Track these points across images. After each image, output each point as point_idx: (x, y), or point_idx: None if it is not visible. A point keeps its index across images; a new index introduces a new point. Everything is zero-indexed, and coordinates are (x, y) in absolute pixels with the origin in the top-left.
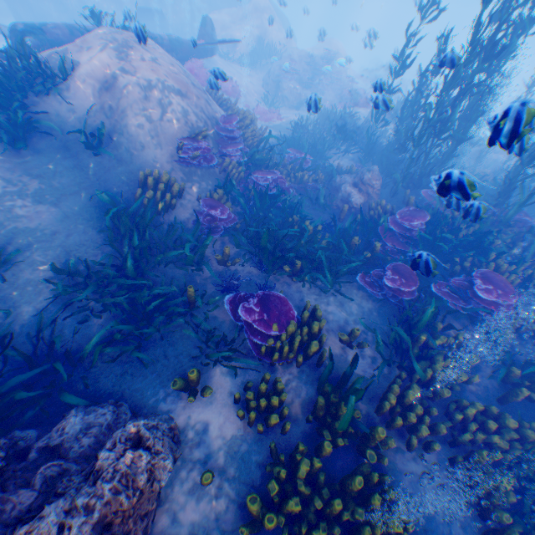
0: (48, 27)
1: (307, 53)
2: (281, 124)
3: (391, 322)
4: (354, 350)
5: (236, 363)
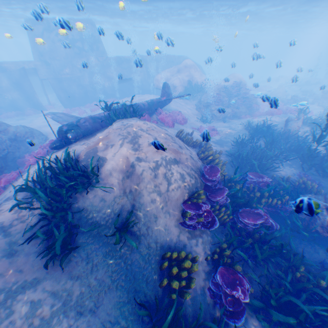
0: (80, 122)
1: (221, 85)
2: (220, 138)
3: None
4: None
5: None
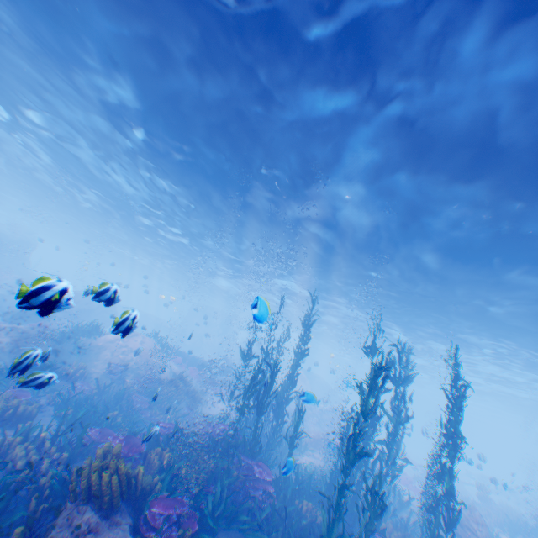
0: None
1: None
2: None
3: None
4: None
5: None
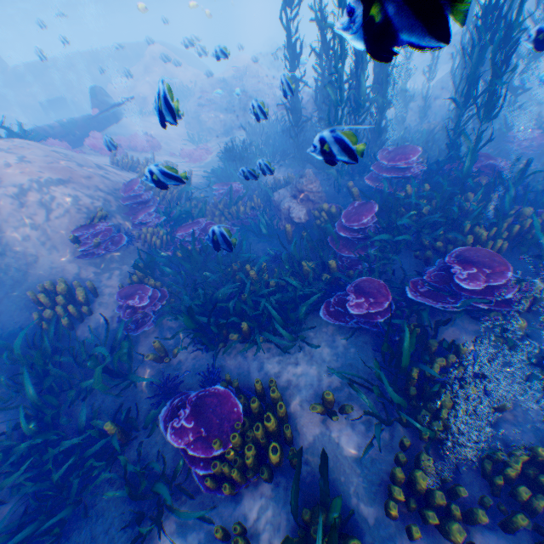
0: None
1: (218, 78)
2: (212, 159)
3: (377, 355)
4: (340, 419)
5: (188, 508)
